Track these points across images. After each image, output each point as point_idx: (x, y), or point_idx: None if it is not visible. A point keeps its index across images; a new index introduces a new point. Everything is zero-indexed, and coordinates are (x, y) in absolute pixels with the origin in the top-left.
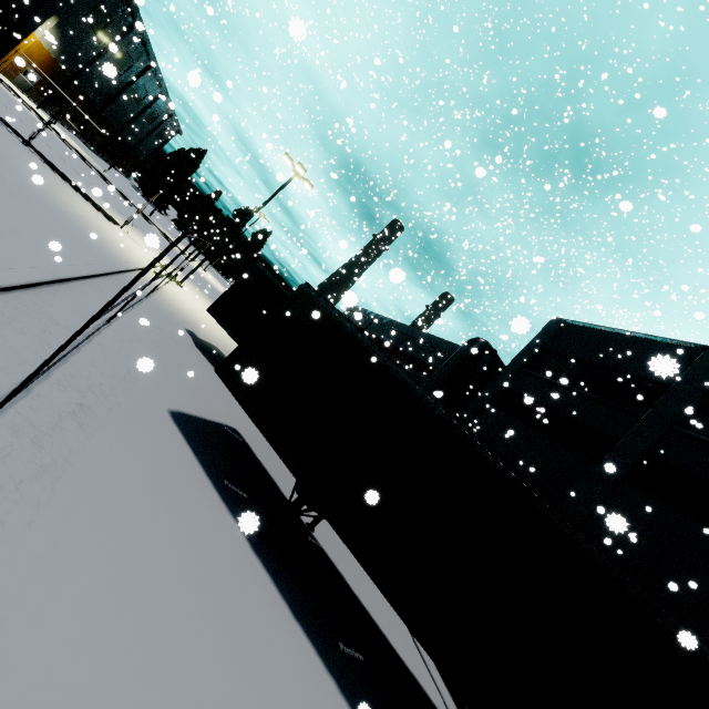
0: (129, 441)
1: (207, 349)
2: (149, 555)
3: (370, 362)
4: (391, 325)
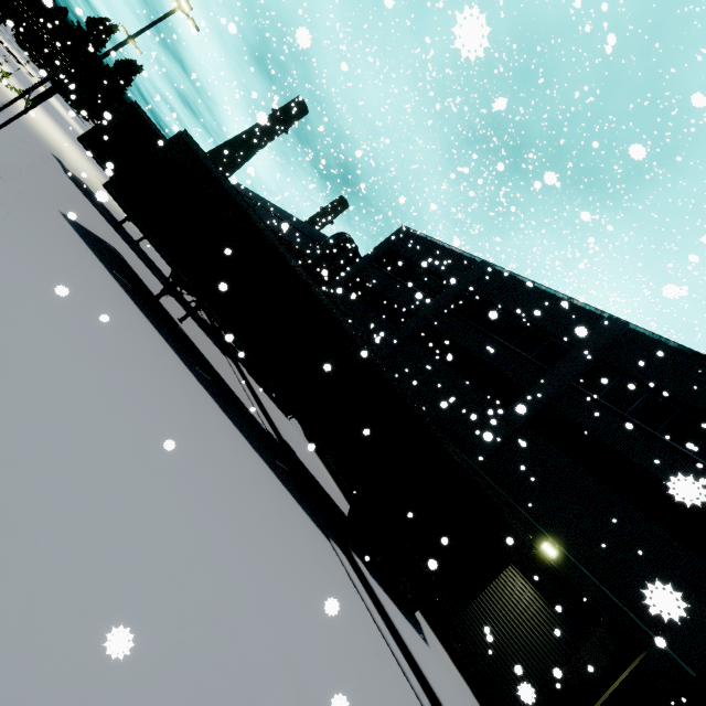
0: (40, 216)
1: (77, 182)
2: (75, 274)
3: (230, 200)
4: (274, 210)
